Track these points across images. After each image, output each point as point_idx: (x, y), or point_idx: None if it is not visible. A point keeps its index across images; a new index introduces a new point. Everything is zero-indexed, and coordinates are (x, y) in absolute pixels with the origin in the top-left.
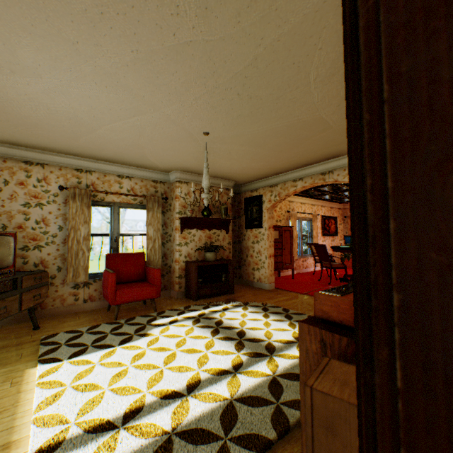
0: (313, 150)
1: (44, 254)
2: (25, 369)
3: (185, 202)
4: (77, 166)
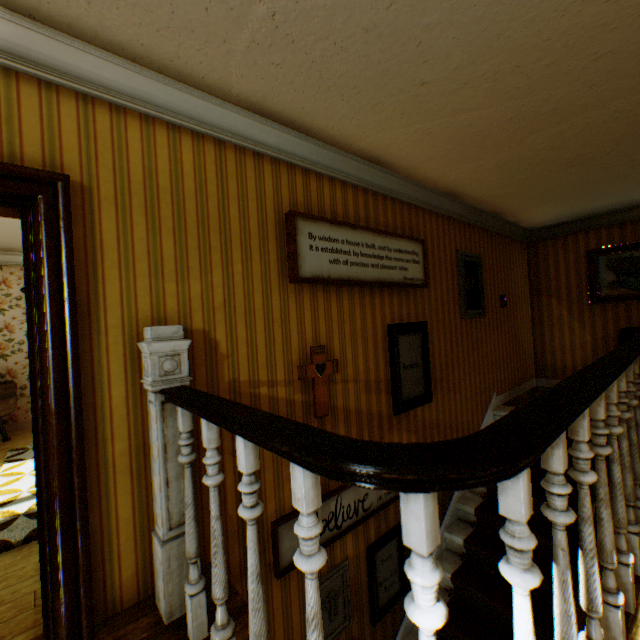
0: None
1: (12, 363)
2: None
3: None
4: None
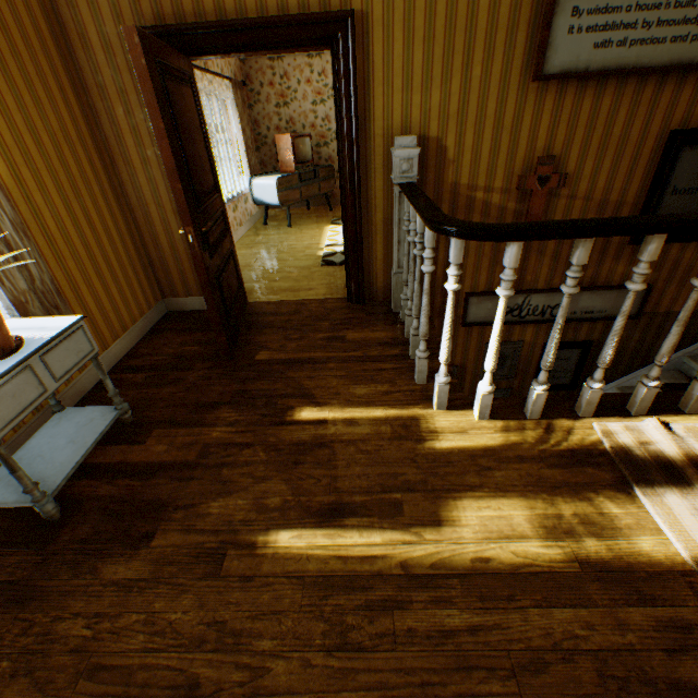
0: None
1: (330, 151)
2: (324, 227)
3: None
4: None
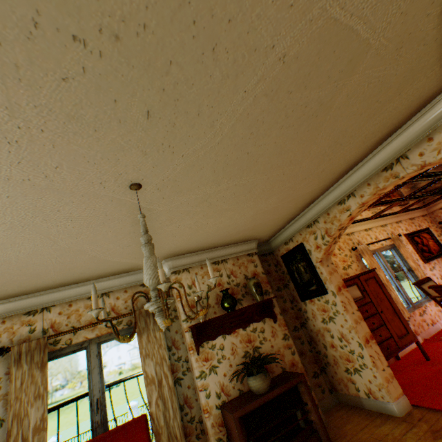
0: (347, 133)
1: None
2: None
3: (191, 299)
4: (27, 308)
